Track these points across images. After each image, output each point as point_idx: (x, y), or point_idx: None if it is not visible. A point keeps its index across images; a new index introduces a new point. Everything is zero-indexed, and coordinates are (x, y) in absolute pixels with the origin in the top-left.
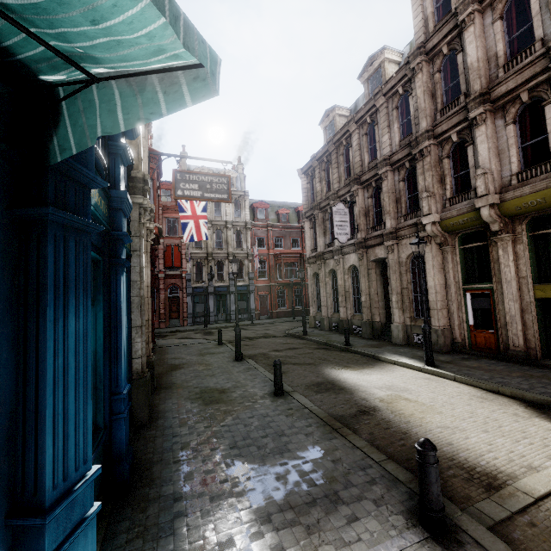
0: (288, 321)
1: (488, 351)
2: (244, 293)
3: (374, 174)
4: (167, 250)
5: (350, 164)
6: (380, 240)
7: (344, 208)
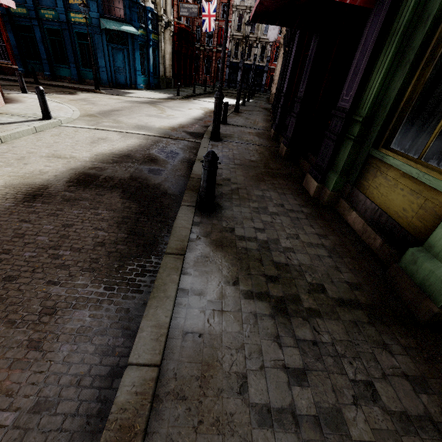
0: None
1: None
2: (261, 72)
3: None
4: (219, 31)
5: None
6: None
7: None
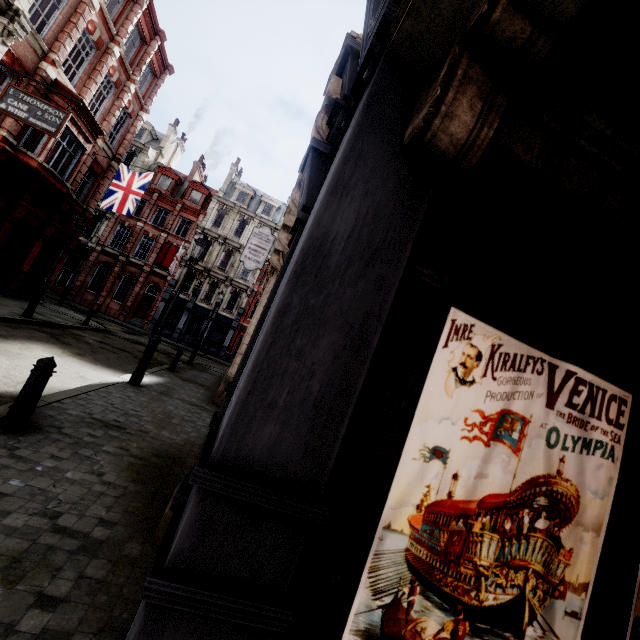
0: None
1: None
2: (225, 325)
3: None
4: (165, 246)
5: None
6: None
7: (270, 235)
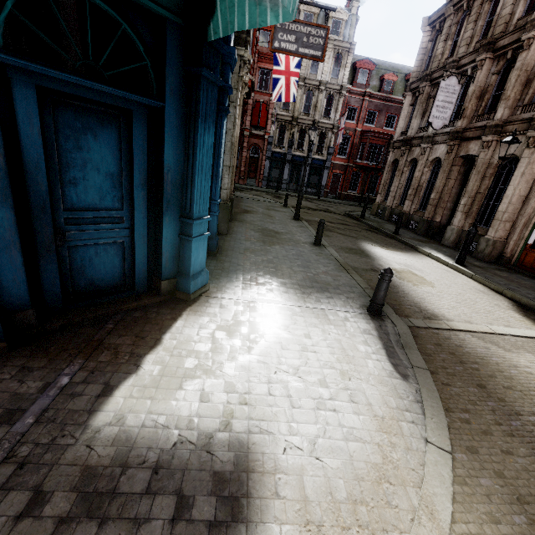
0: (353, 205)
1: (530, 271)
2: (318, 167)
3: (517, 39)
4: (255, 106)
5: (494, 17)
6: (481, 133)
7: (456, 85)
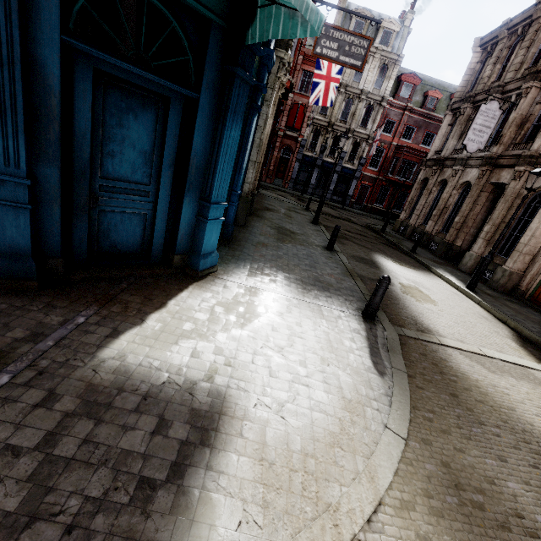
0: (377, 219)
1: None
2: (348, 176)
3: None
4: (293, 107)
5: None
6: (515, 162)
7: (497, 110)
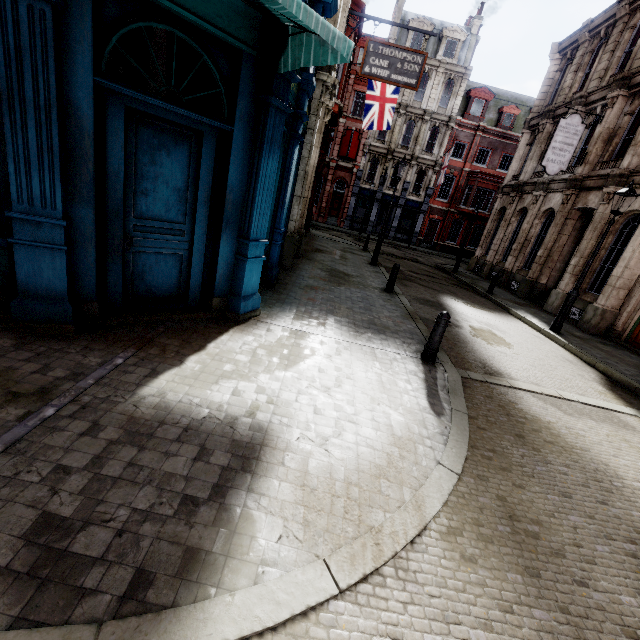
0: (450, 258)
1: None
2: (413, 210)
3: None
4: (346, 134)
5: (635, 48)
6: (603, 183)
7: (579, 124)
